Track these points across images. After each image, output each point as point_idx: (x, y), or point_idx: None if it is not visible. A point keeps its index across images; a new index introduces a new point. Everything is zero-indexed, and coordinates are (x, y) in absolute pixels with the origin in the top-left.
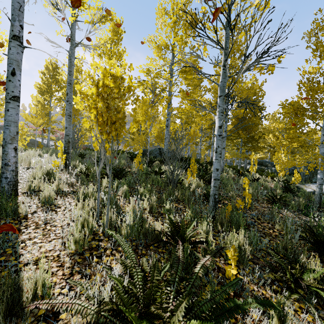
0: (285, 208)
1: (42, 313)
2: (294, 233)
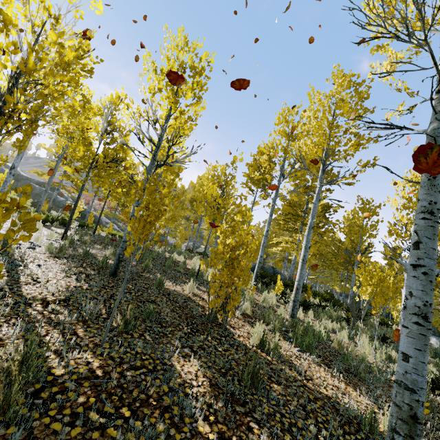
0: None
1: None
2: None
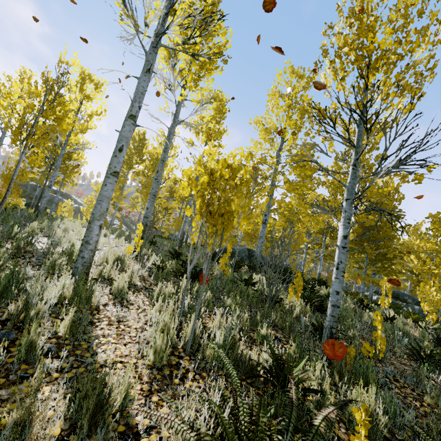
0: (439, 374)
1: (122, 430)
2: None
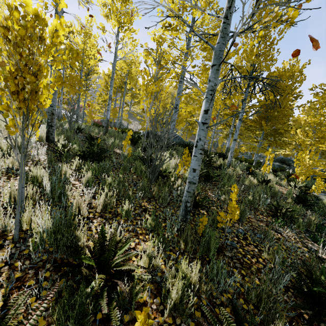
0: (289, 226)
1: None
2: (280, 277)
